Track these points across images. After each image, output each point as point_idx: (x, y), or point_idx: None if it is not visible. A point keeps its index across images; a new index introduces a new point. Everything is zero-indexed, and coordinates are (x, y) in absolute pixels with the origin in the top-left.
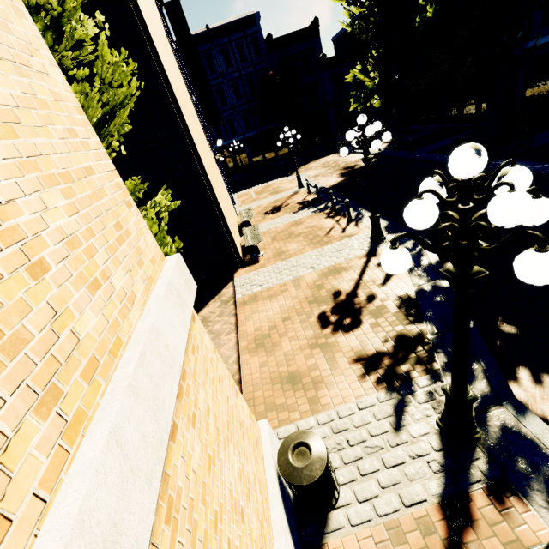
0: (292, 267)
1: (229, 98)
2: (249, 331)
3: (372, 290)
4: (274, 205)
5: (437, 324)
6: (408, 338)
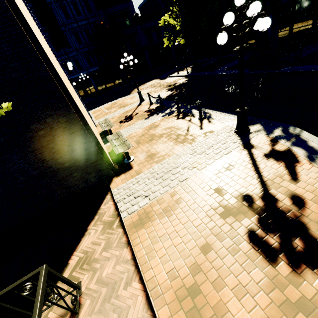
0: (172, 169)
1: (72, 42)
2: (160, 280)
3: (289, 188)
4: (126, 115)
5: None
6: None
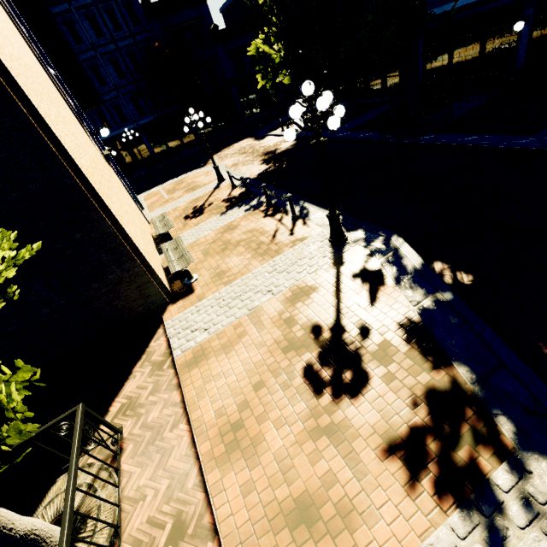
0: (243, 293)
1: (108, 76)
2: (207, 419)
3: (361, 317)
4: (195, 205)
5: (471, 364)
6: (443, 394)
